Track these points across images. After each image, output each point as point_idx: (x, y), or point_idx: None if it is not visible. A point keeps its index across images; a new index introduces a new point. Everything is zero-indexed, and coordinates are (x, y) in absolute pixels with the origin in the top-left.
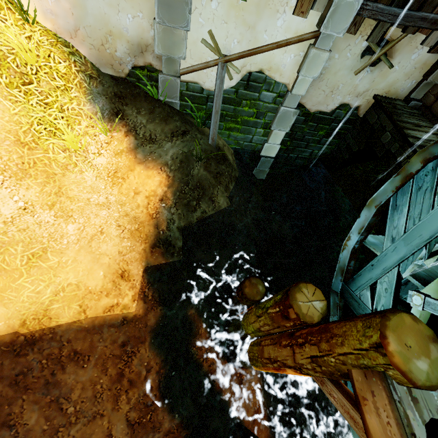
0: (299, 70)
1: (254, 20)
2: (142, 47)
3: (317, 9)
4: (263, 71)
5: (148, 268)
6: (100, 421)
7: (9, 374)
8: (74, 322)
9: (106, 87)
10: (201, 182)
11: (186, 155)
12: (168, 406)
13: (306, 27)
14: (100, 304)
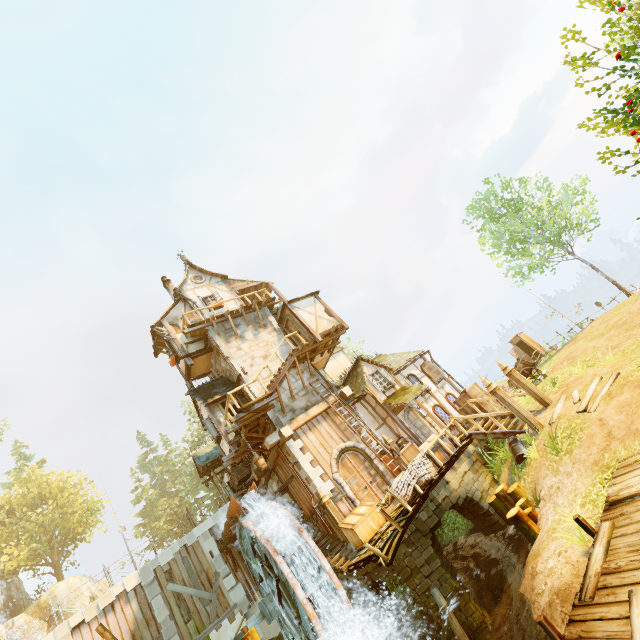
0: None
1: None
2: None
3: (237, 613)
4: None
5: None
6: None
7: None
8: None
9: None
10: None
11: None
12: None
13: (239, 620)
14: None
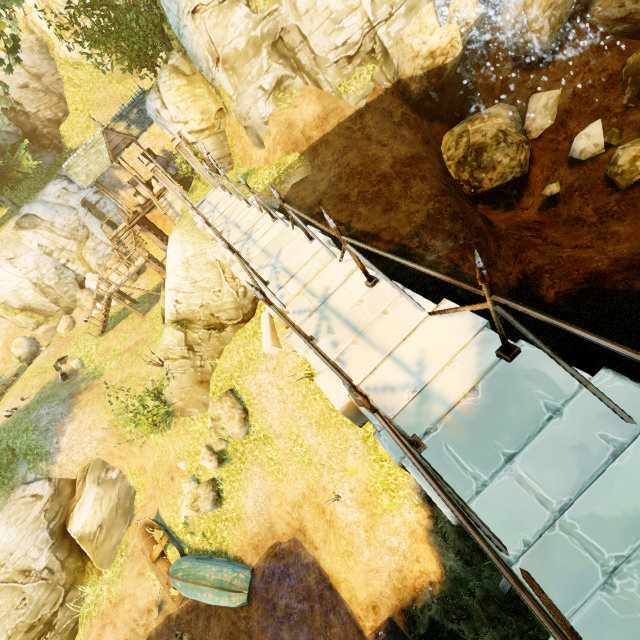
0: None
1: None
2: None
3: None
4: None
5: (392, 619)
6: None
7: (320, 590)
8: (345, 601)
9: None
10: (469, 608)
11: (461, 578)
12: None
13: None
14: (357, 609)
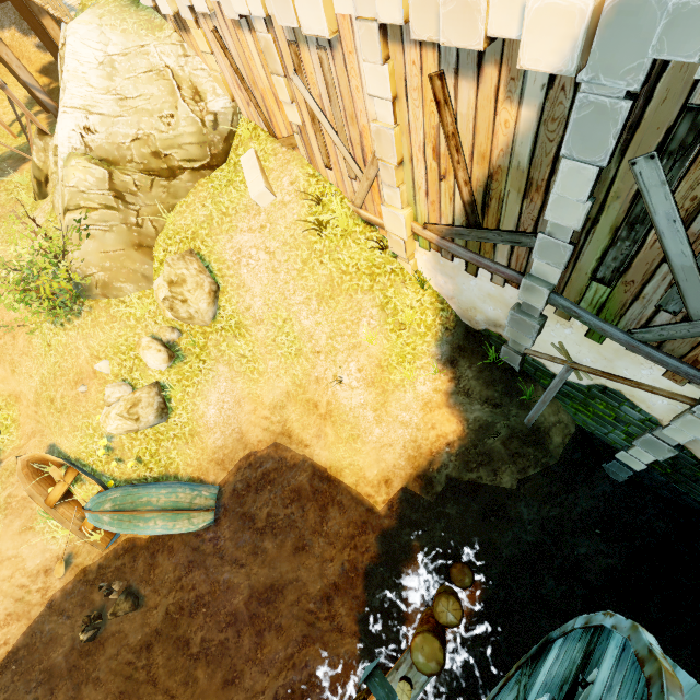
0: (673, 419)
1: (612, 357)
2: (496, 323)
3: (698, 387)
4: (623, 393)
5: (406, 489)
6: (332, 549)
7: (314, 486)
8: (349, 487)
9: (455, 338)
10: (491, 452)
11: (487, 424)
12: (365, 582)
13: (685, 391)
14: (365, 489)
